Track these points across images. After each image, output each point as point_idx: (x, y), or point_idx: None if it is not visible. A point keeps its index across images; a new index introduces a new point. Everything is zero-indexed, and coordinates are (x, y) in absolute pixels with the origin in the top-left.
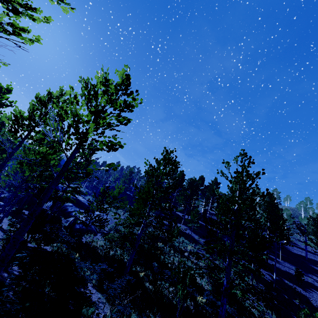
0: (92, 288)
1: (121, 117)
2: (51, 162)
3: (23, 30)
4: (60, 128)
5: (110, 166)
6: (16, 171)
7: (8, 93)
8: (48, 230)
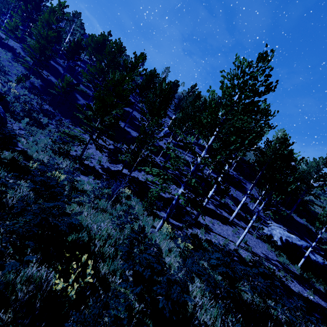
0: None
1: None
2: None
3: None
4: None
5: None
6: None
7: None
8: None
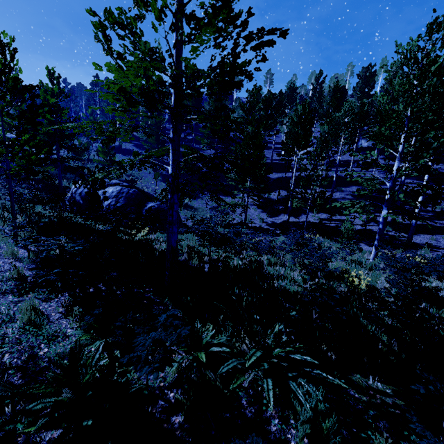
0: None
1: None
2: None
3: None
4: None
5: None
6: None
7: None
8: None
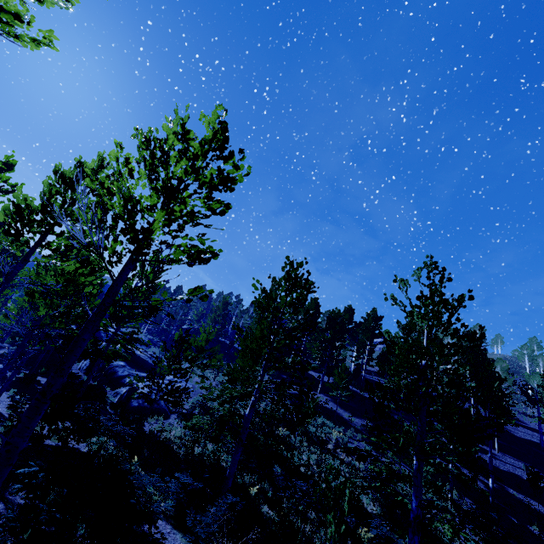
0: (164, 523)
1: (214, 201)
2: (86, 289)
3: (17, 17)
4: (98, 223)
5: (195, 292)
6: (25, 308)
7: (9, 171)
8: (82, 414)
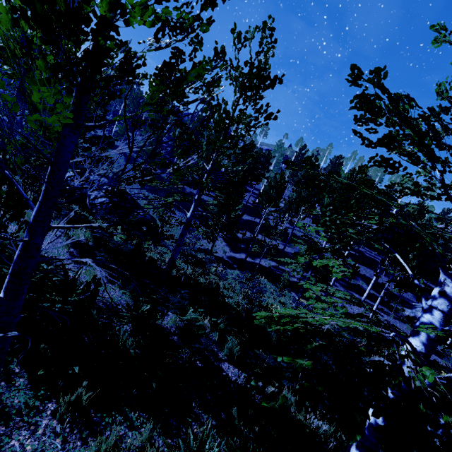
0: None
1: None
2: None
3: None
4: None
5: None
6: None
7: None
8: None
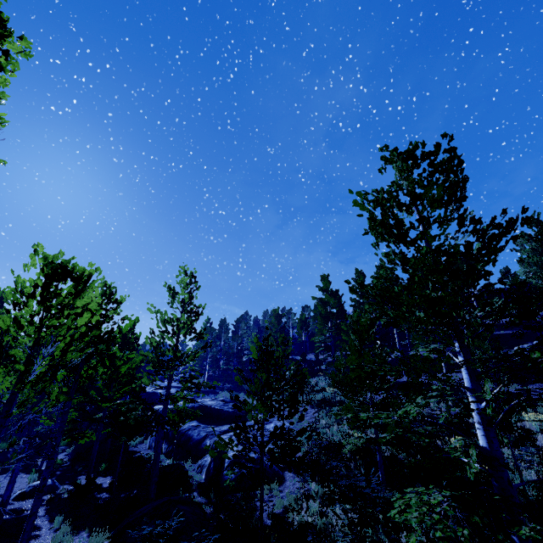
0: None
1: None
2: (80, 321)
3: None
4: None
5: None
6: None
7: None
8: None
